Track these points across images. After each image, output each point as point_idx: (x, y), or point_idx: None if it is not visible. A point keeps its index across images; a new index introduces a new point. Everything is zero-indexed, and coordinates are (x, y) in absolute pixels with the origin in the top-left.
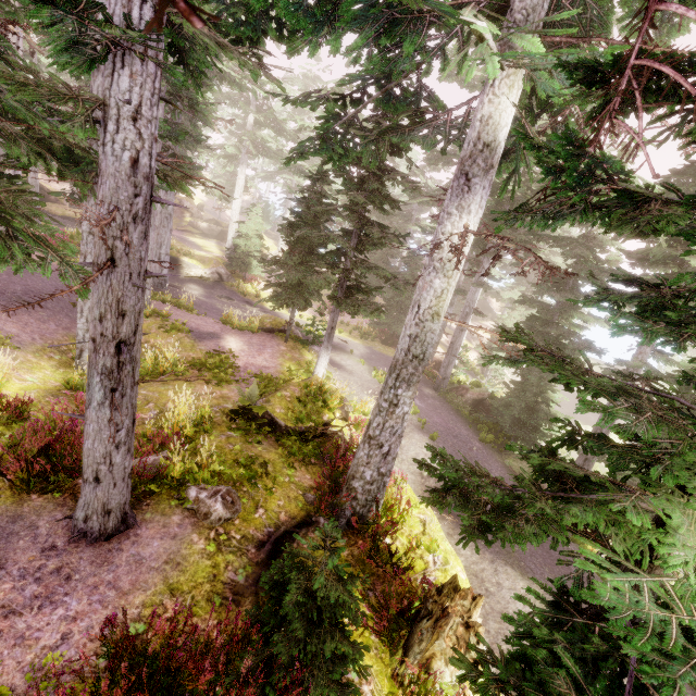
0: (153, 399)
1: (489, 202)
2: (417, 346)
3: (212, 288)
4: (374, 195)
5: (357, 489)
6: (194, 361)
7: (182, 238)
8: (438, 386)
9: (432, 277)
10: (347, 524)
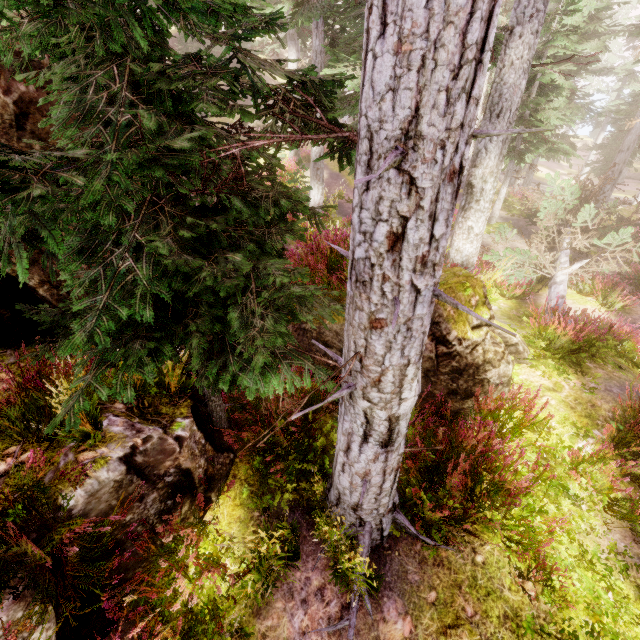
0: None
1: None
2: None
3: None
4: None
5: None
6: None
7: None
8: None
9: None
10: None
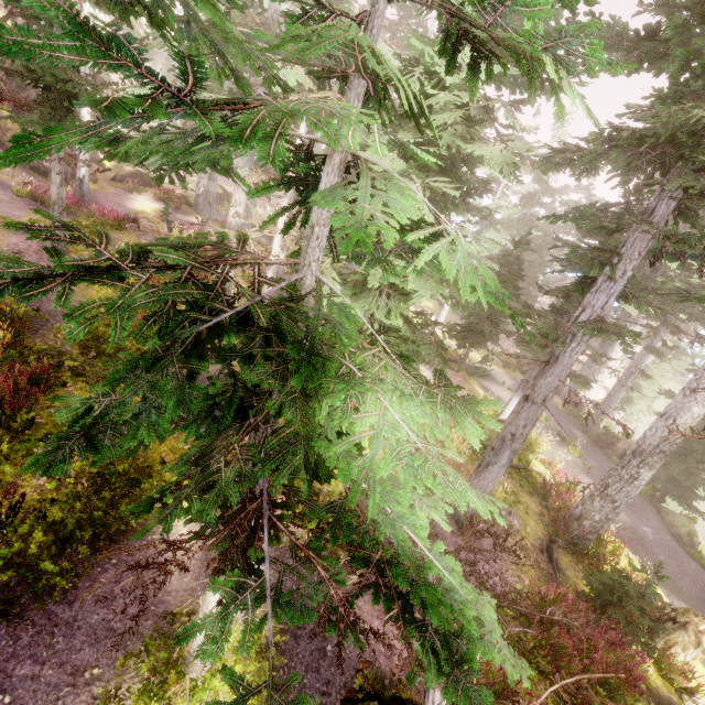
0: None
1: (684, 285)
2: (665, 445)
3: None
4: None
5: (586, 525)
6: None
7: None
8: (588, 430)
9: (691, 405)
10: (574, 546)
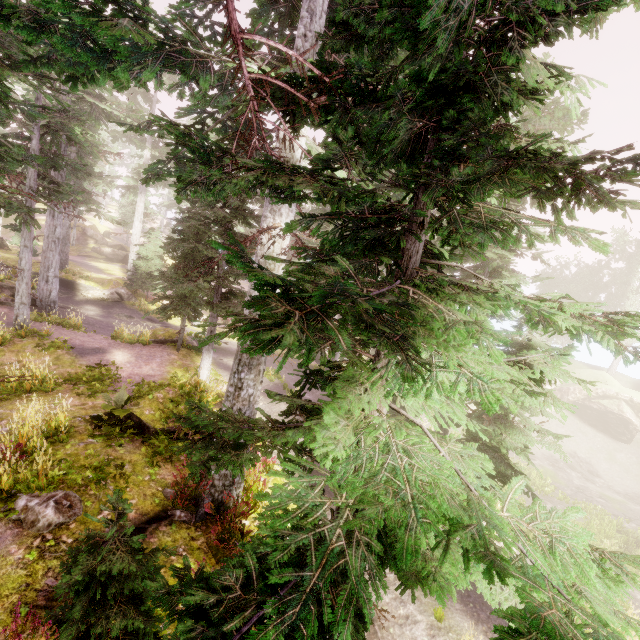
0: (9, 416)
1: None
2: None
3: (111, 308)
4: (235, 210)
5: (214, 476)
6: (70, 376)
7: (82, 263)
8: None
9: None
10: (207, 513)
